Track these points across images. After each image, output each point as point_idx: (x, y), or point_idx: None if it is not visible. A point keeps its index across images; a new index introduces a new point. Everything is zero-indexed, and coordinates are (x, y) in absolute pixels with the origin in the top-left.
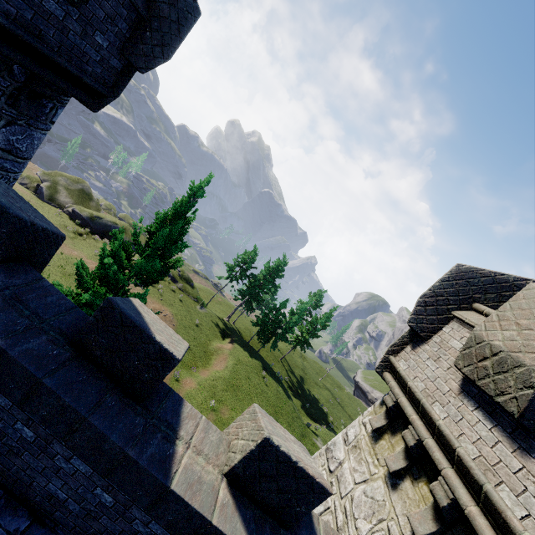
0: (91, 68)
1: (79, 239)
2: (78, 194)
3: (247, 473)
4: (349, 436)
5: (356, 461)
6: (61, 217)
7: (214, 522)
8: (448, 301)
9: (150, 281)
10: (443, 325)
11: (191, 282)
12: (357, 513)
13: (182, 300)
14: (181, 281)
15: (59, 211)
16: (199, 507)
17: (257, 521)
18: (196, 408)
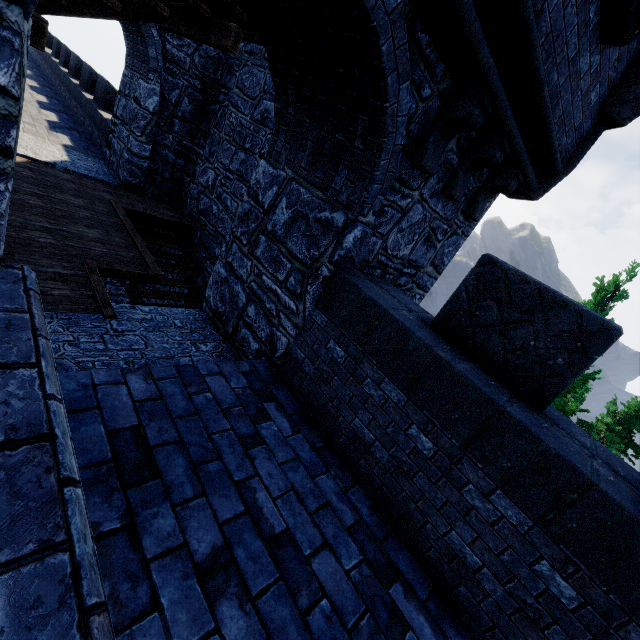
0: (565, 138)
1: None
2: None
3: None
4: None
5: None
6: None
7: None
8: None
9: None
10: None
11: None
12: None
13: None
14: None
15: None
16: None
17: None
18: None
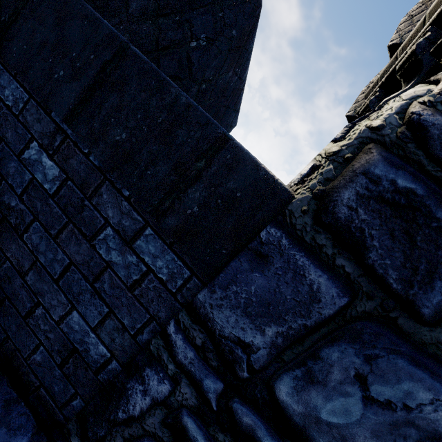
0: None
1: None
2: None
3: None
4: None
5: None
6: None
7: None
8: None
9: None
10: None
11: None
12: None
13: None
14: None
15: None
16: None
17: None
18: None
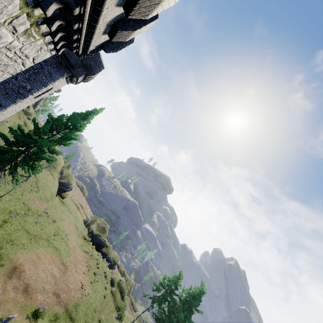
0: (73, 60)
1: (82, 239)
2: (101, 228)
3: None
4: None
5: None
6: (84, 230)
7: None
8: None
9: (62, 143)
10: None
11: (123, 292)
12: None
13: (106, 297)
14: (117, 287)
15: (86, 228)
16: None
17: None
18: None
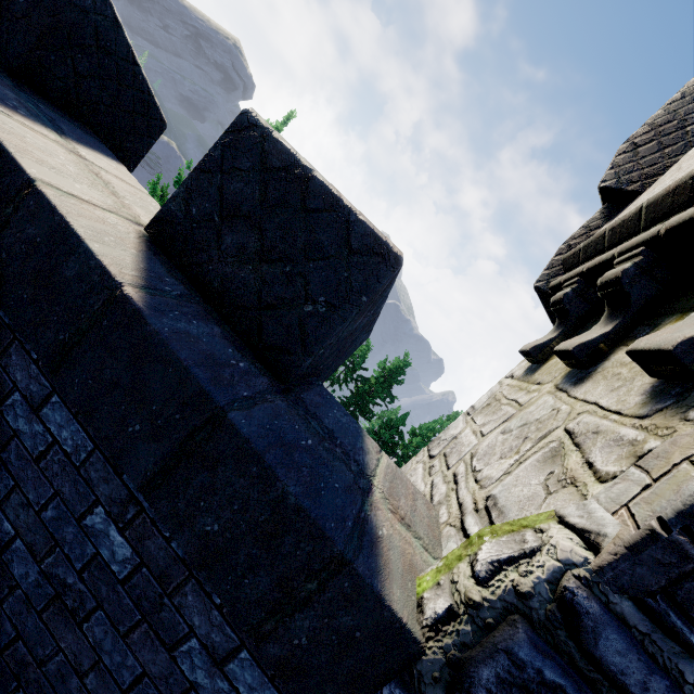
0: None
1: None
2: None
3: (192, 212)
4: (476, 405)
5: (488, 415)
6: None
7: (43, 188)
8: (686, 122)
9: None
10: (679, 156)
11: None
12: (482, 463)
13: None
14: None
15: None
16: (15, 152)
17: (193, 305)
18: None
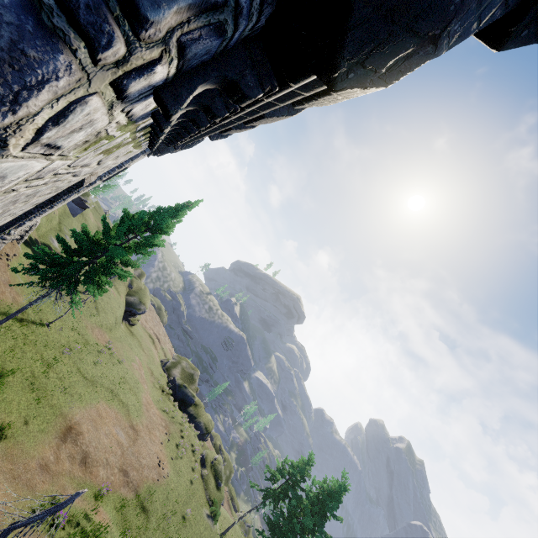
0: None
1: (159, 391)
2: (187, 375)
3: None
4: None
5: None
6: (162, 377)
7: None
8: None
9: (141, 252)
10: None
11: (219, 478)
12: None
13: (193, 483)
14: (210, 469)
15: (166, 374)
16: None
17: None
18: (73, 528)
